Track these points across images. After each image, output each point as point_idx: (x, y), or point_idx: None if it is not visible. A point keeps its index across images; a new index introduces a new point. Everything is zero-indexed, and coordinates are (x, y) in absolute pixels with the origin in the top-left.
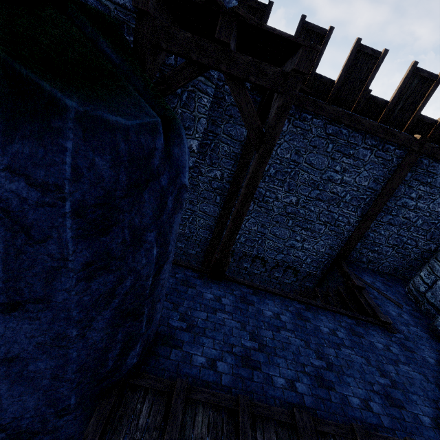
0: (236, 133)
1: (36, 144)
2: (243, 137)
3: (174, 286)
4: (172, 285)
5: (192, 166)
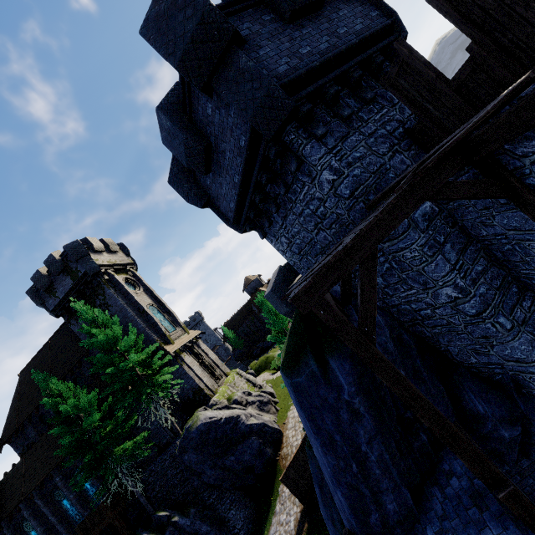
0: (518, 222)
1: (293, 395)
2: (533, 222)
3: (461, 492)
4: (459, 489)
5: (476, 311)
